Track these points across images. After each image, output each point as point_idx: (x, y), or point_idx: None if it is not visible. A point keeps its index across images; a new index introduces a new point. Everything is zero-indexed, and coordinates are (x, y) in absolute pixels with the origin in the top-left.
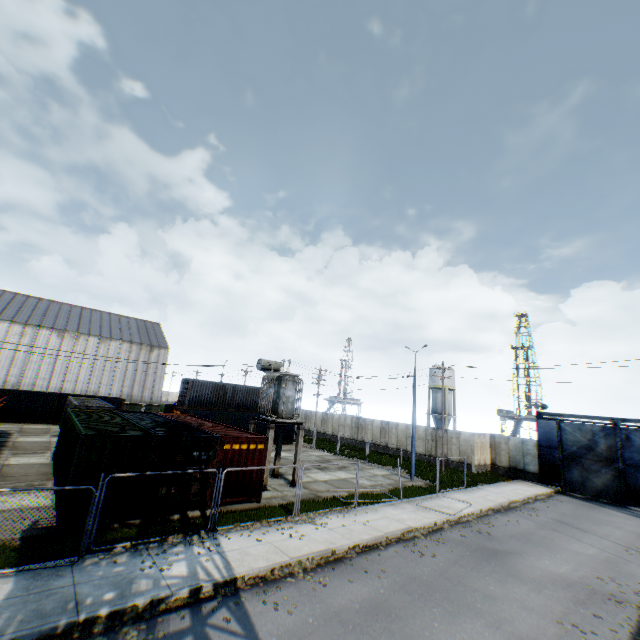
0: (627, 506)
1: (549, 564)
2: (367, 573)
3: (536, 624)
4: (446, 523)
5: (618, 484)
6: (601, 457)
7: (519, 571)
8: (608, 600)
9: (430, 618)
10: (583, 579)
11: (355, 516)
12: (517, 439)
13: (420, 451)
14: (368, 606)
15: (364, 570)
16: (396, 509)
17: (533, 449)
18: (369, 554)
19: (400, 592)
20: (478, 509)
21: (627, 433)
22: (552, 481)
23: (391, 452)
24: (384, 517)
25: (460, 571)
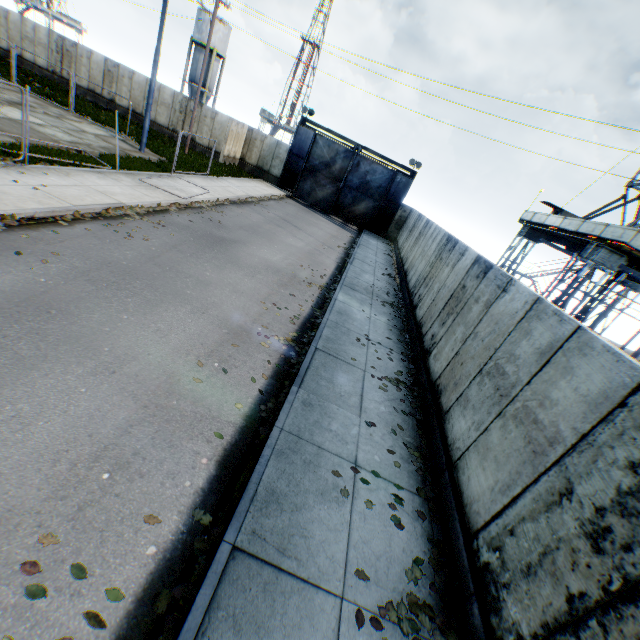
0: (331, 216)
1: (268, 254)
2: (21, 257)
3: (243, 307)
4: (174, 207)
5: (333, 199)
6: (333, 176)
7: (240, 259)
8: (303, 283)
9: (118, 312)
10: (290, 267)
11: (21, 176)
12: (274, 140)
13: (162, 122)
14: (5, 304)
15: (16, 253)
16: (105, 180)
17: (285, 155)
18: (35, 231)
19: (78, 282)
20: (215, 198)
21: (361, 161)
22: (288, 187)
23: (120, 112)
24: (80, 186)
25: (177, 258)
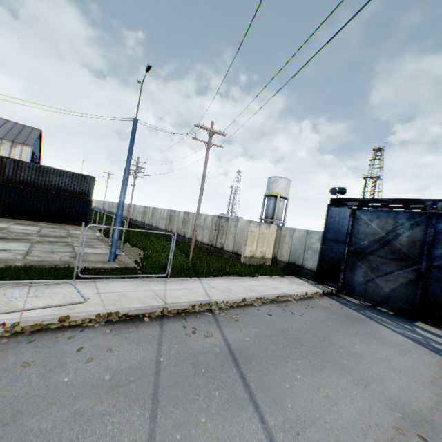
0: (417, 323)
1: None
2: None
3: None
4: None
5: (413, 292)
6: (399, 255)
7: None
8: None
9: None
10: None
11: None
12: (303, 231)
13: (205, 241)
14: None
15: None
16: None
17: (317, 243)
18: None
19: None
20: (55, 315)
21: None
22: (329, 281)
23: (186, 241)
24: None
25: None
